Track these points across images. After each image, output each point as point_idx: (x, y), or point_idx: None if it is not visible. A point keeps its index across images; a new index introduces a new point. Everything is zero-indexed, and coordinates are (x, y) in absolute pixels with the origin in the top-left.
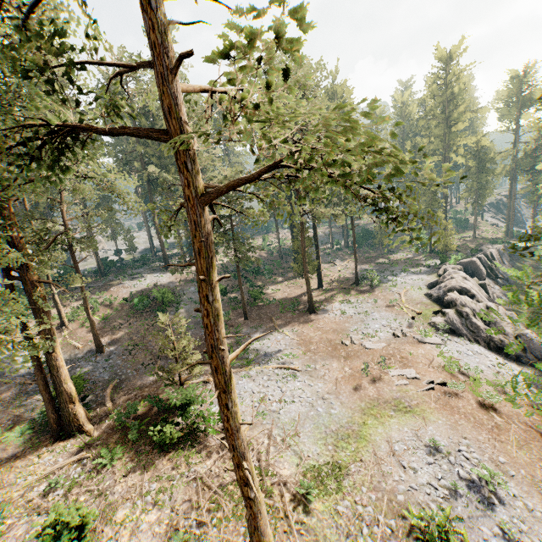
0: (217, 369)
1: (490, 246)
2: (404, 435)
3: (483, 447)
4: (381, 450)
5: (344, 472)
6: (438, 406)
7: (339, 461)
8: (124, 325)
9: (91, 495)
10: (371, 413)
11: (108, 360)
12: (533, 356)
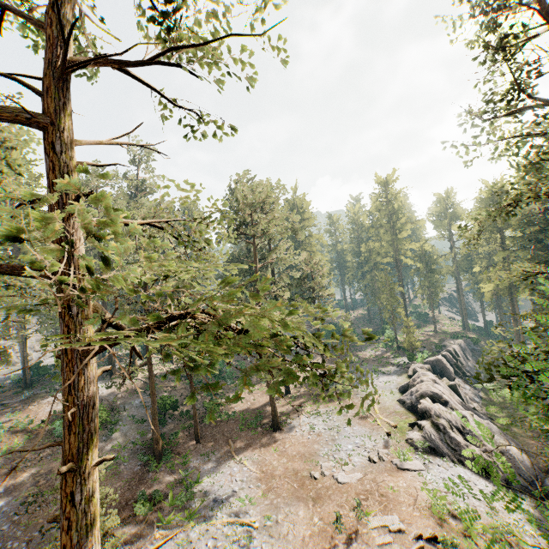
0: None
1: (452, 342)
2: None
3: None
4: None
5: None
6: None
7: None
8: (33, 462)
9: None
10: None
11: None
12: (524, 479)
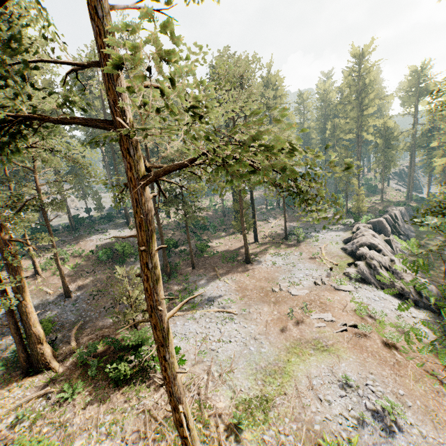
0: (155, 327)
1: (394, 208)
2: (321, 371)
3: (386, 381)
4: (302, 384)
5: (270, 405)
6: (350, 345)
7: (266, 394)
8: (90, 274)
9: (53, 427)
10: (294, 352)
11: (75, 304)
12: (428, 301)
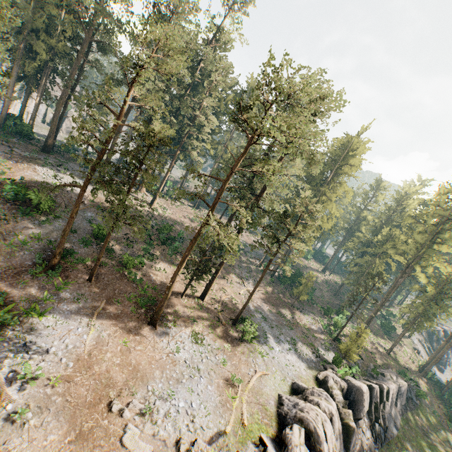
0: None
1: (395, 378)
2: None
3: None
4: None
5: None
6: None
7: None
8: None
9: None
10: None
11: None
12: None
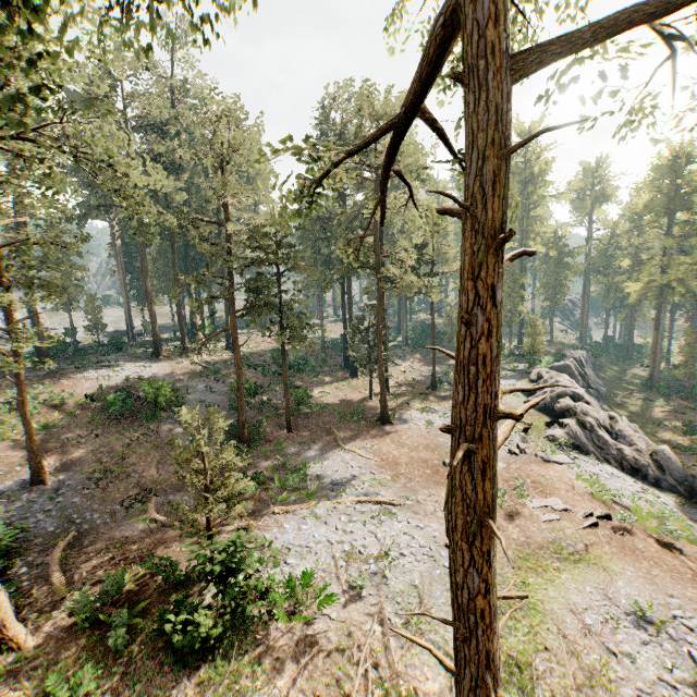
0: (485, 469)
1: (573, 352)
2: (590, 599)
3: None
4: (568, 626)
5: (529, 674)
6: (614, 549)
7: (513, 653)
8: (87, 438)
9: None
10: (528, 566)
11: (55, 497)
12: (673, 479)
